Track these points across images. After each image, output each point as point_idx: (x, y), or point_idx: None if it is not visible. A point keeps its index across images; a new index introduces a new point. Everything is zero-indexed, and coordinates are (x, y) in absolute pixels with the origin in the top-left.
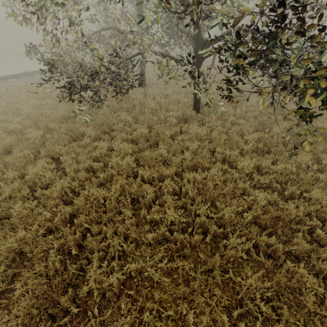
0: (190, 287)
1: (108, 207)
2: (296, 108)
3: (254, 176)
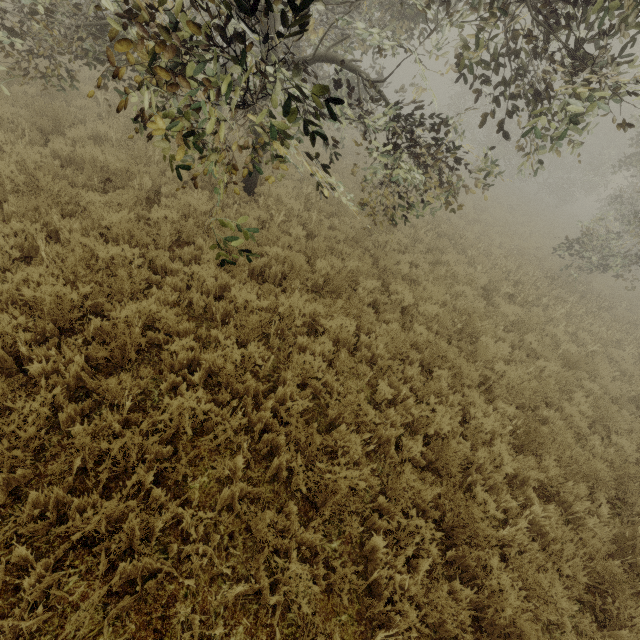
0: None
1: None
2: (410, 260)
3: (193, 289)
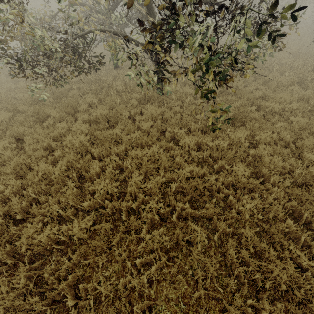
0: (105, 242)
1: (56, 181)
2: (254, 88)
3: (191, 152)
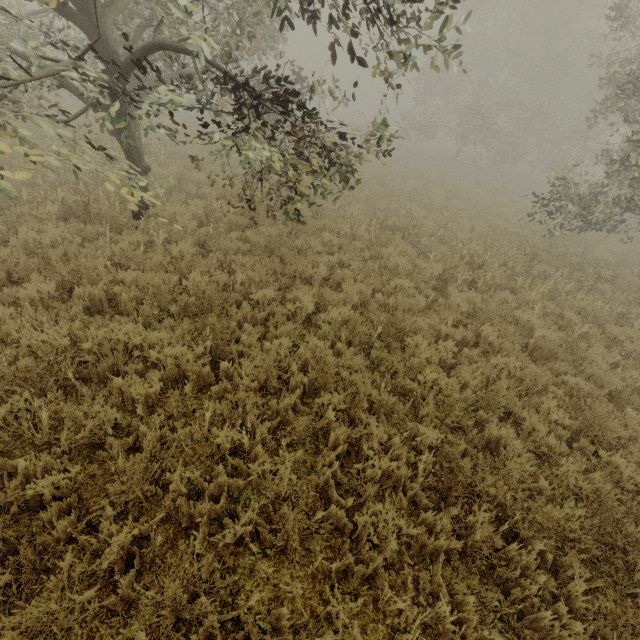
0: None
1: None
2: (335, 260)
3: None
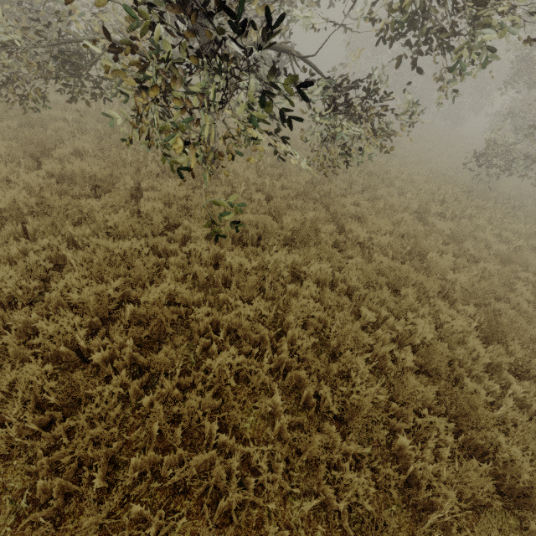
0: None
1: None
2: (353, 201)
3: (195, 264)
